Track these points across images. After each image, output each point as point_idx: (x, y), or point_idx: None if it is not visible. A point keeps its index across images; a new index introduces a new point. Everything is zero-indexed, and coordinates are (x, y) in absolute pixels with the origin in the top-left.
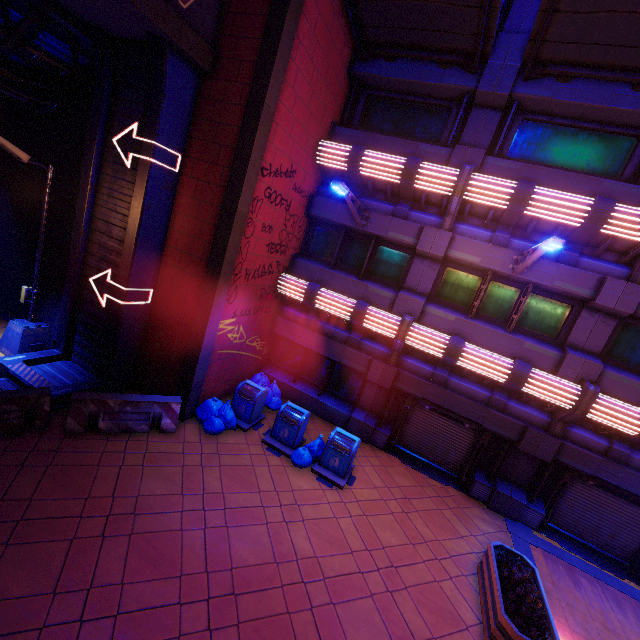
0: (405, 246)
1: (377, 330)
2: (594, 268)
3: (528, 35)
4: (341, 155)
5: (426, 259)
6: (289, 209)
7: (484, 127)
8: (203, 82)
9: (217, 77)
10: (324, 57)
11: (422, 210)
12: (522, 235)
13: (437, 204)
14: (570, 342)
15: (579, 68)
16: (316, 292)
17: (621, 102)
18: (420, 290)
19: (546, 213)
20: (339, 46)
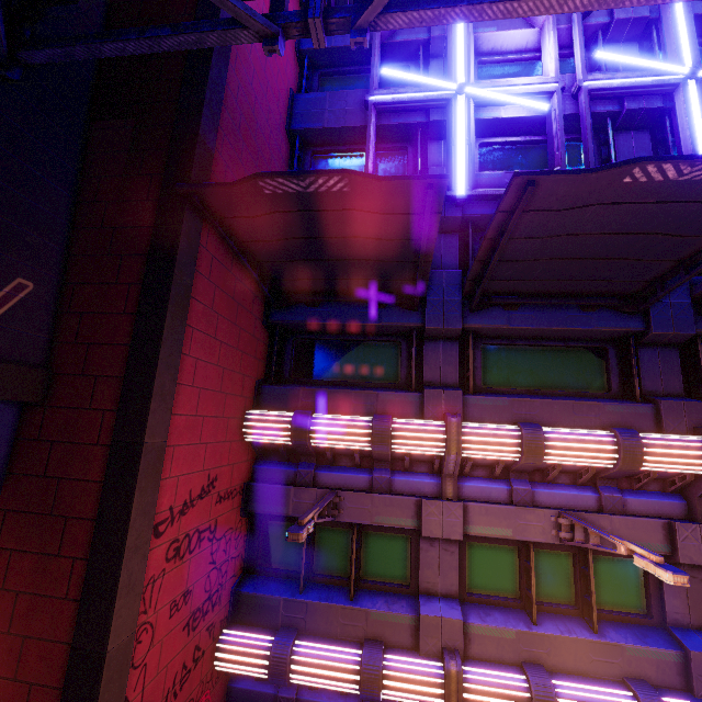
0: (402, 527)
1: (409, 700)
2: (646, 507)
3: (457, 271)
4: (280, 428)
5: (436, 539)
6: (215, 533)
7: (445, 360)
8: (27, 414)
9: (53, 404)
10: (231, 325)
11: (407, 471)
12: (542, 479)
13: (424, 460)
14: (672, 619)
15: (524, 297)
16: (288, 660)
17: (577, 322)
18: (444, 590)
19: (569, 459)
20: (248, 304)
